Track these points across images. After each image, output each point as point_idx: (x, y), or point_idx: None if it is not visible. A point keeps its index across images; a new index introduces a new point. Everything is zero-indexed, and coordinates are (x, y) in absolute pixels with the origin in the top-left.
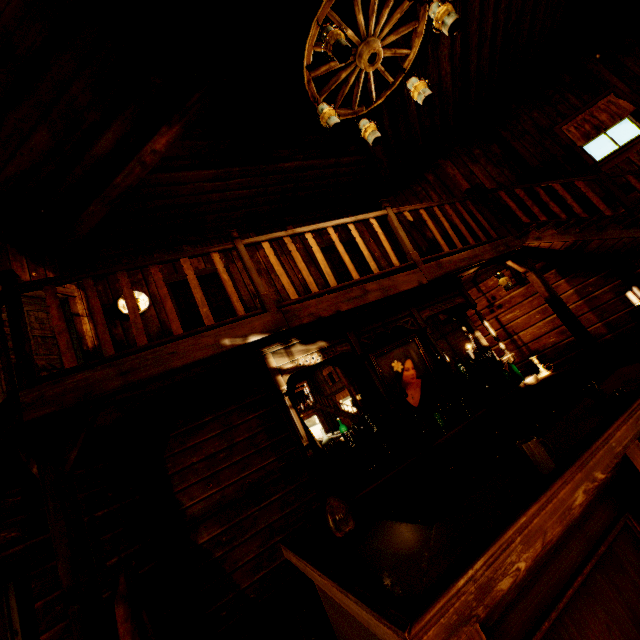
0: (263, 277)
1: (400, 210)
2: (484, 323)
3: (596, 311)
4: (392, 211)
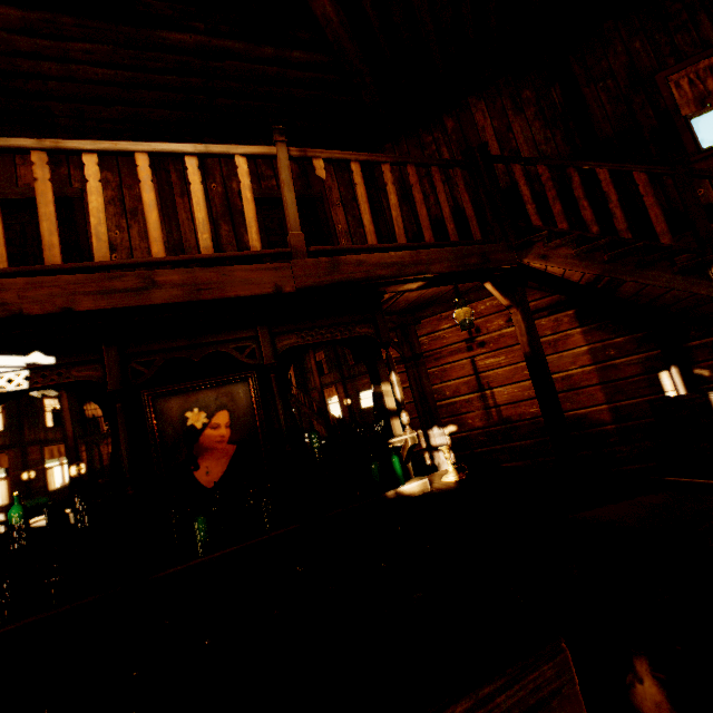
0: (137, 222)
1: (307, 154)
2: (391, 376)
3: (608, 387)
4: (287, 151)
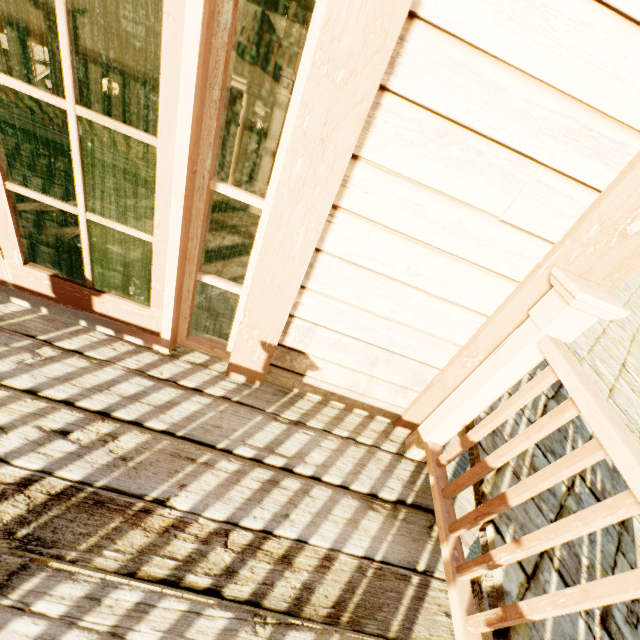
0: None
1: None
2: None
3: None
4: None
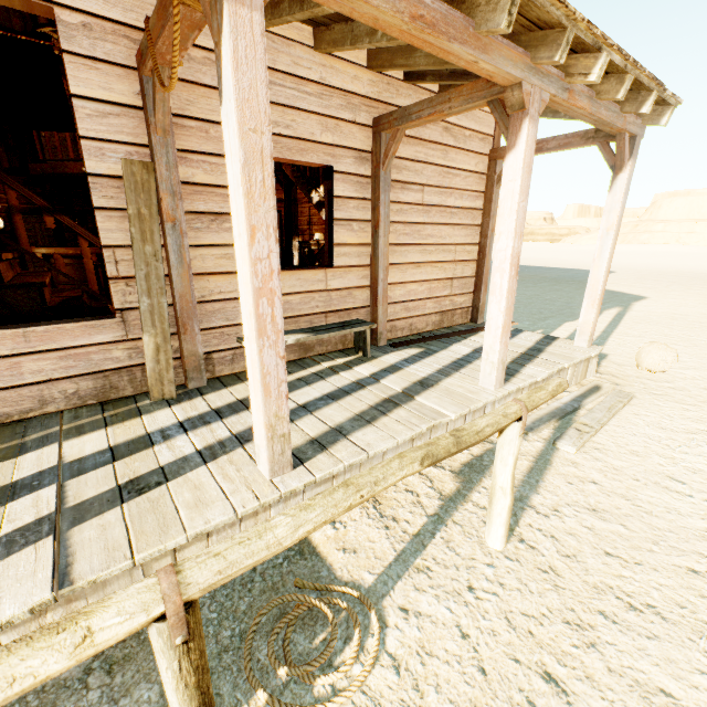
0: None
1: None
2: None
3: None
4: None
